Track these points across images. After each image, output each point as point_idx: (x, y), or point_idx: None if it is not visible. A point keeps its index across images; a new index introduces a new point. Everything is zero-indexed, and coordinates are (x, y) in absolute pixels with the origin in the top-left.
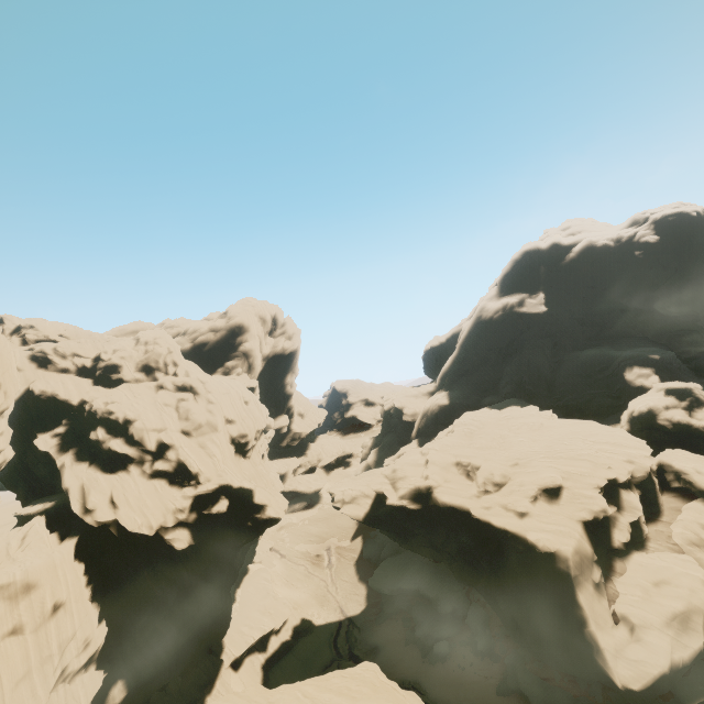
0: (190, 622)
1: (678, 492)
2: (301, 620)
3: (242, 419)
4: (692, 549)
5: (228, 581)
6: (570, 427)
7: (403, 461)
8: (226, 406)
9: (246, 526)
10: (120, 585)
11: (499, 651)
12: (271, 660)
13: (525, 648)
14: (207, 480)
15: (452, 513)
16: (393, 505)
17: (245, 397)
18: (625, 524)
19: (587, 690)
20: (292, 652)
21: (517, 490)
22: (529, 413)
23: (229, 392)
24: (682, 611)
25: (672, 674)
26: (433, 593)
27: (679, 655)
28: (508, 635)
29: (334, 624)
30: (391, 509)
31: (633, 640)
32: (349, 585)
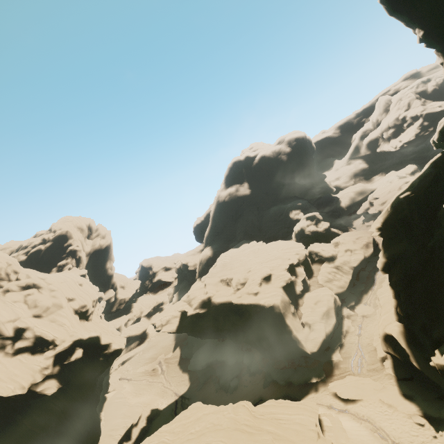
0: (70, 441)
1: (318, 262)
2: (151, 411)
3: (80, 296)
4: (326, 284)
5: (93, 403)
6: (271, 246)
7: (192, 289)
8: (65, 290)
9: (99, 361)
10: (4, 440)
11: (261, 367)
12: (135, 443)
13: (270, 358)
14: (62, 341)
15: (223, 306)
16: (191, 315)
17: (79, 281)
18: (300, 282)
19: (299, 363)
20: (149, 432)
21: (252, 283)
22: (252, 245)
23: (66, 280)
24: (326, 310)
25: (327, 338)
26: (225, 356)
27: (328, 329)
28: (263, 357)
29: (173, 403)
30: (191, 318)
31: (311, 331)
32: (177, 378)
